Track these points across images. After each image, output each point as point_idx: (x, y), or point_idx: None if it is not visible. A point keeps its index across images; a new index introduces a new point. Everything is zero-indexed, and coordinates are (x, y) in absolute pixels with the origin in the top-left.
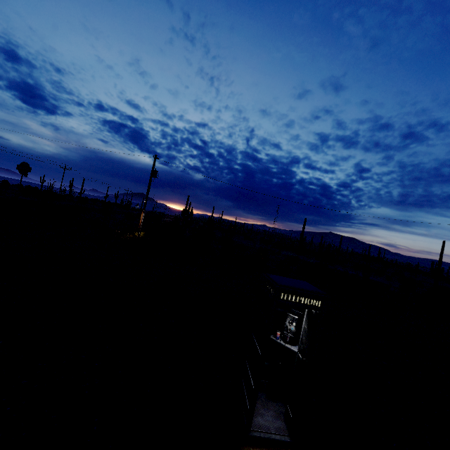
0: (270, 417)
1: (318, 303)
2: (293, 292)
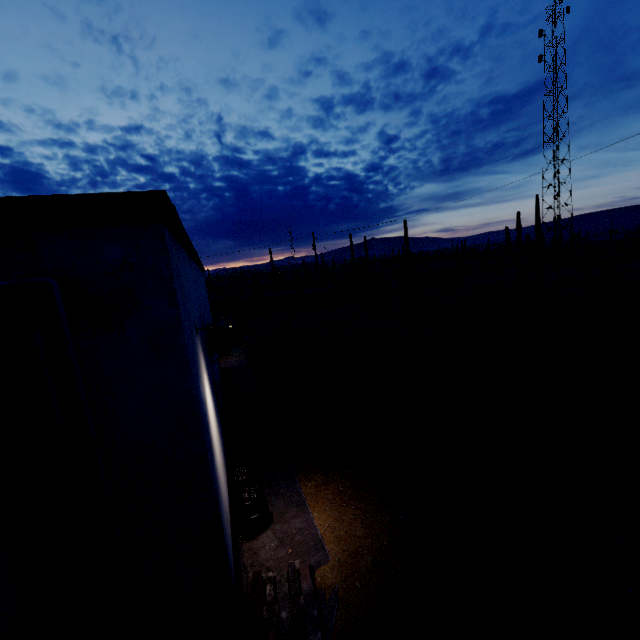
0: None
1: None
2: None
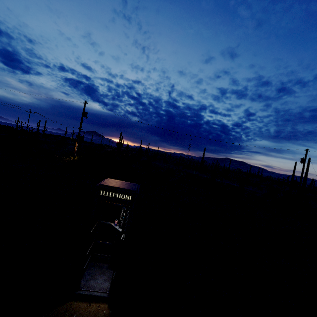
0: (101, 280)
1: (129, 197)
2: (110, 190)
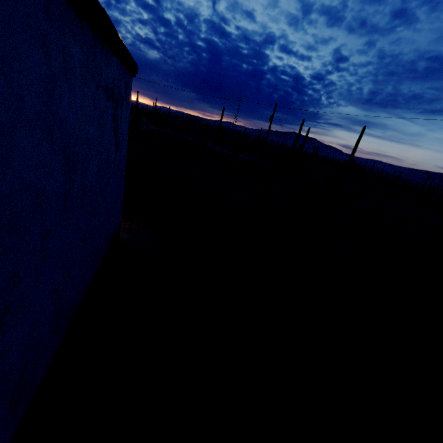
0: None
1: None
2: None
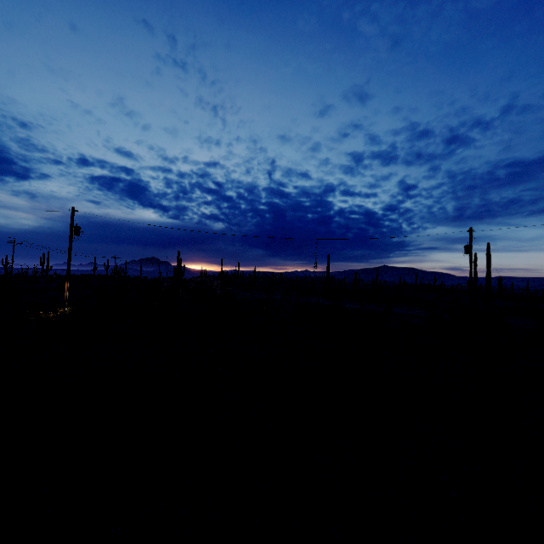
0: None
1: None
2: None
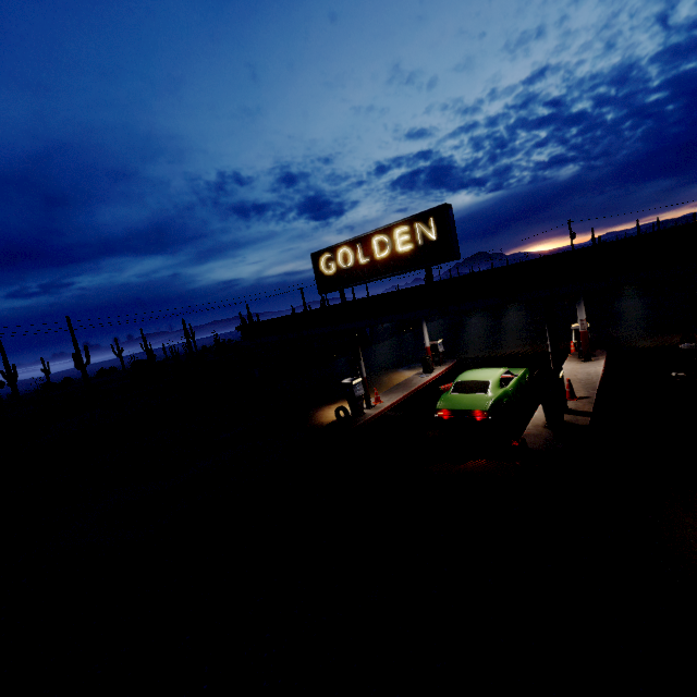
0: None
1: None
2: None
